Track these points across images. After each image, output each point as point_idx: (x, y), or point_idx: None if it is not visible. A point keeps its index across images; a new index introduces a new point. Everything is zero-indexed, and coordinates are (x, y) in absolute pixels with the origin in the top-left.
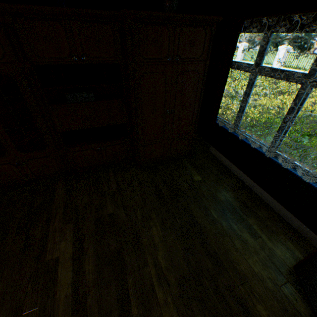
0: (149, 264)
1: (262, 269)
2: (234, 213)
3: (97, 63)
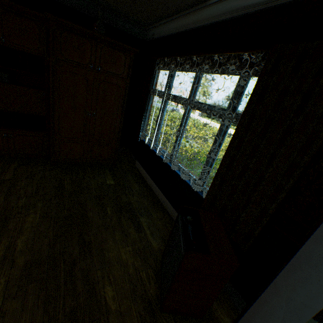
0: (0, 246)
1: (131, 257)
2: (130, 212)
3: (18, 49)
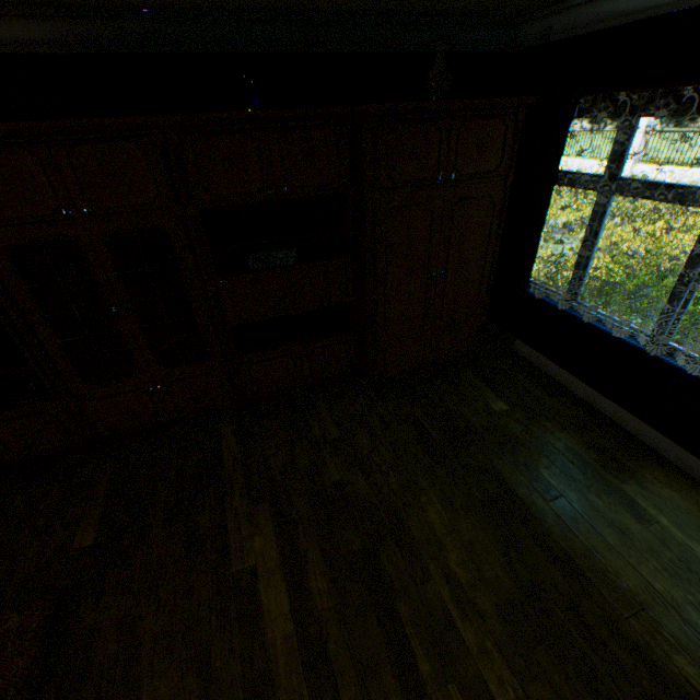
0: (434, 578)
1: (672, 585)
2: (590, 475)
3: (306, 196)
